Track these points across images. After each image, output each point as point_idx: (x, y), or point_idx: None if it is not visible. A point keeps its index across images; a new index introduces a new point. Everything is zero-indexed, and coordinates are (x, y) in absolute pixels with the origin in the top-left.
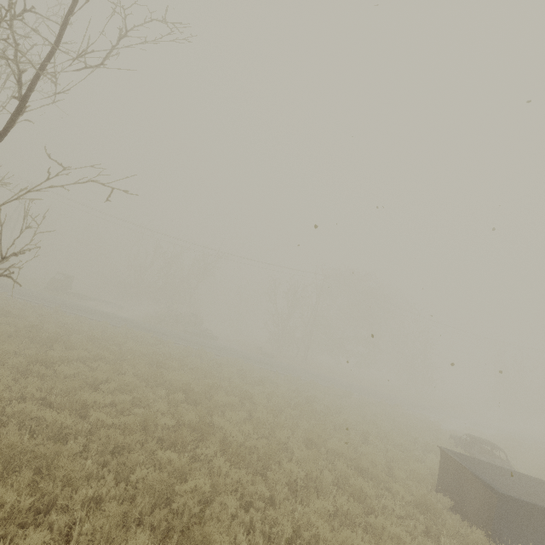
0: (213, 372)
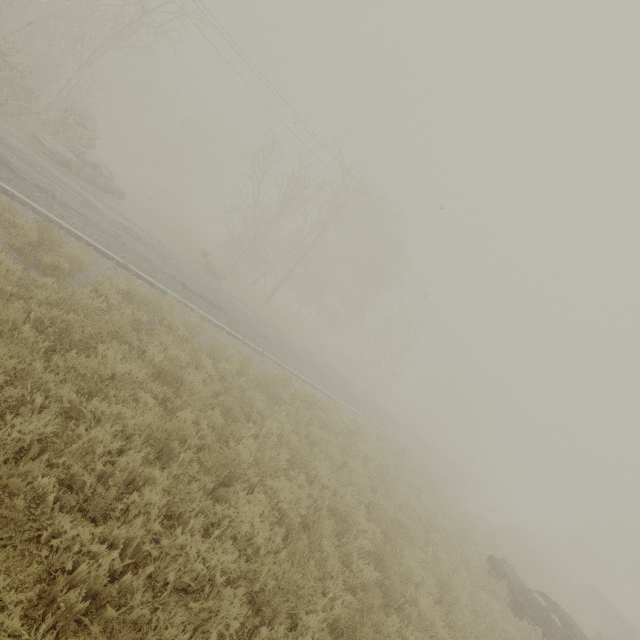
0: (31, 426)
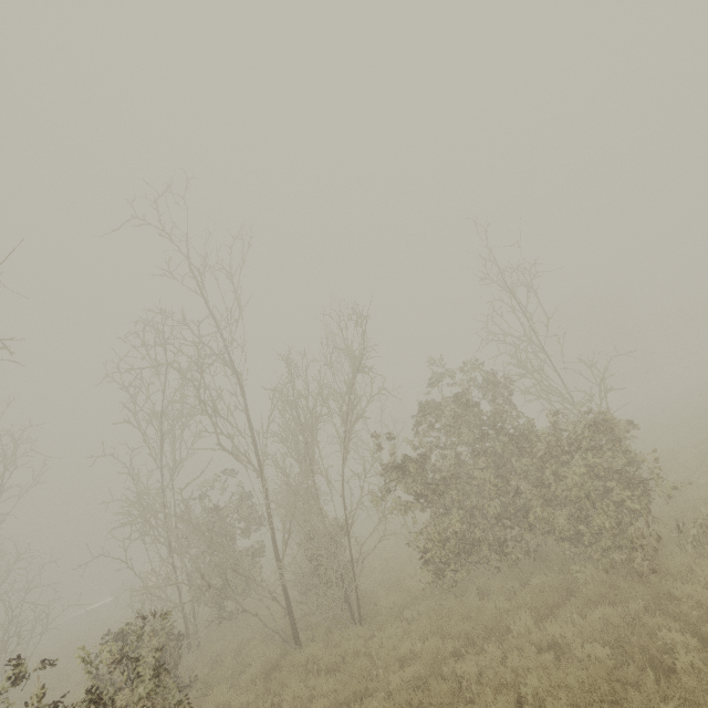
0: None
